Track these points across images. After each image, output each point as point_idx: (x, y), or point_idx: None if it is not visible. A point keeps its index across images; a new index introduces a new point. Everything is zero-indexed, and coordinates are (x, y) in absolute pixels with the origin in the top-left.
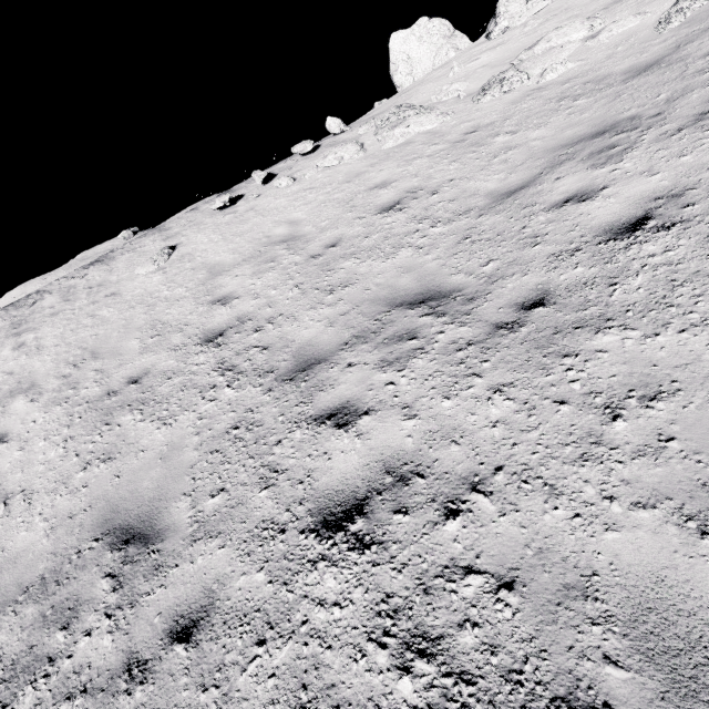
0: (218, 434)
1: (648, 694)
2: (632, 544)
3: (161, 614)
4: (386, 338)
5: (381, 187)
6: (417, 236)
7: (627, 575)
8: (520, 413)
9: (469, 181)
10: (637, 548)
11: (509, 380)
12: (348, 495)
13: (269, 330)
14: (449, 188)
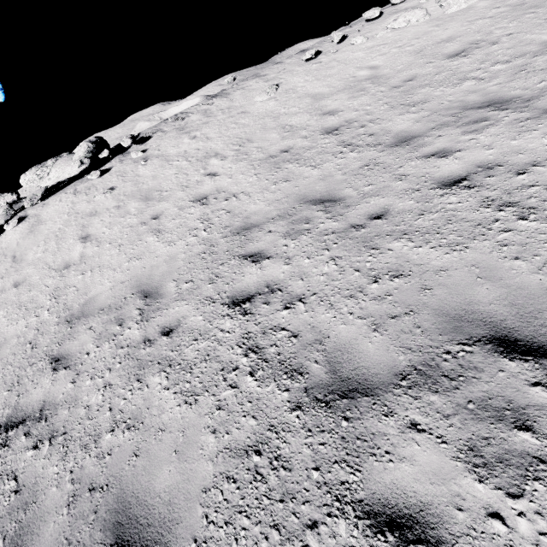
0: (355, 169)
1: None
2: None
3: (360, 215)
4: (464, 123)
5: (447, 41)
6: (479, 72)
7: None
8: None
9: (526, 34)
10: None
11: None
12: (455, 176)
13: (372, 126)
14: (507, 40)
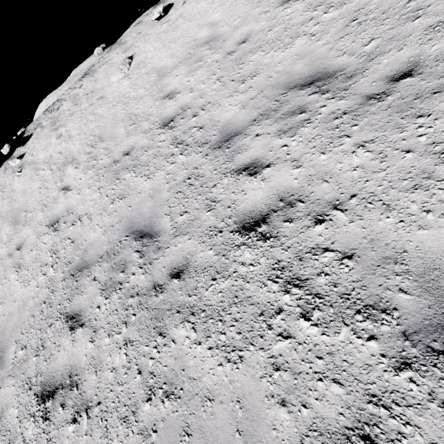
0: (179, 183)
1: (421, 305)
2: (434, 236)
3: (164, 267)
4: (282, 114)
5: None
6: (311, 24)
7: (426, 252)
8: (374, 161)
9: None
10: (437, 239)
11: (370, 138)
12: (257, 213)
13: (202, 115)
14: None
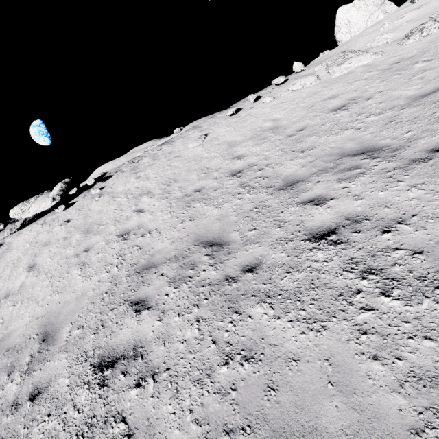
0: (246, 211)
1: None
2: None
3: (236, 265)
4: (340, 170)
5: (332, 98)
6: (356, 123)
7: None
8: (428, 194)
9: (394, 91)
10: None
11: (421, 182)
12: (325, 228)
13: (267, 170)
14: (379, 96)
